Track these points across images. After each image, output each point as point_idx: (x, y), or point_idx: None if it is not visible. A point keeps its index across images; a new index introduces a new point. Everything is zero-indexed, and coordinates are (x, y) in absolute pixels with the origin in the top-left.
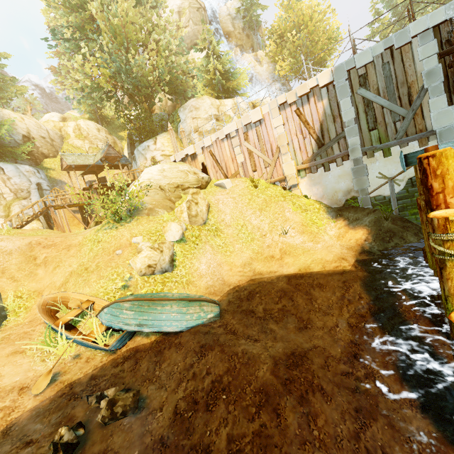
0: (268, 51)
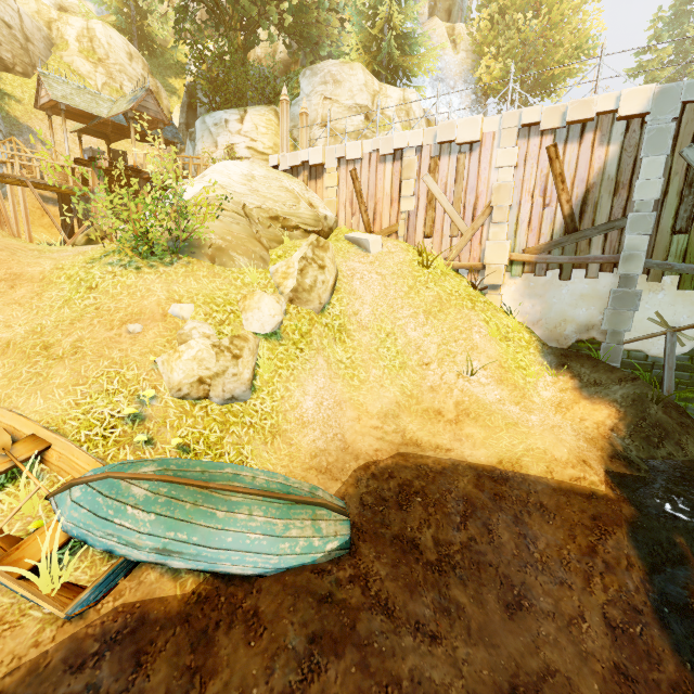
0: (474, 30)
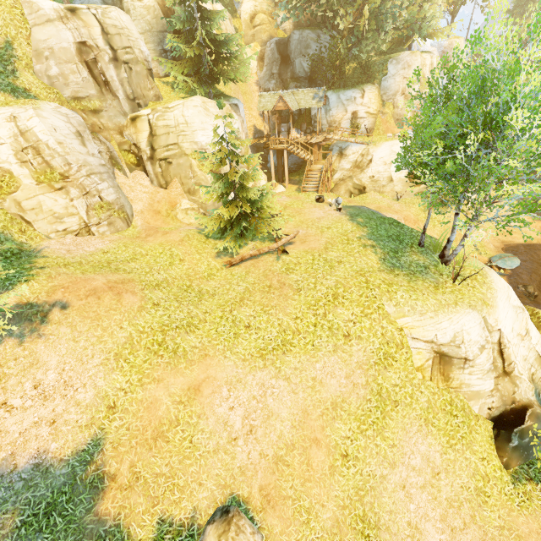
0: None
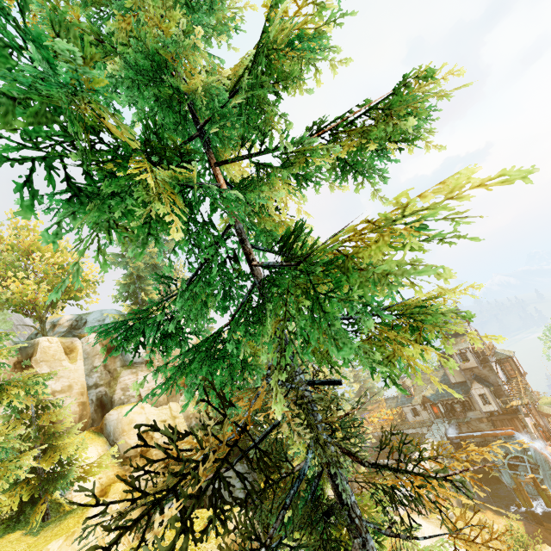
0: None
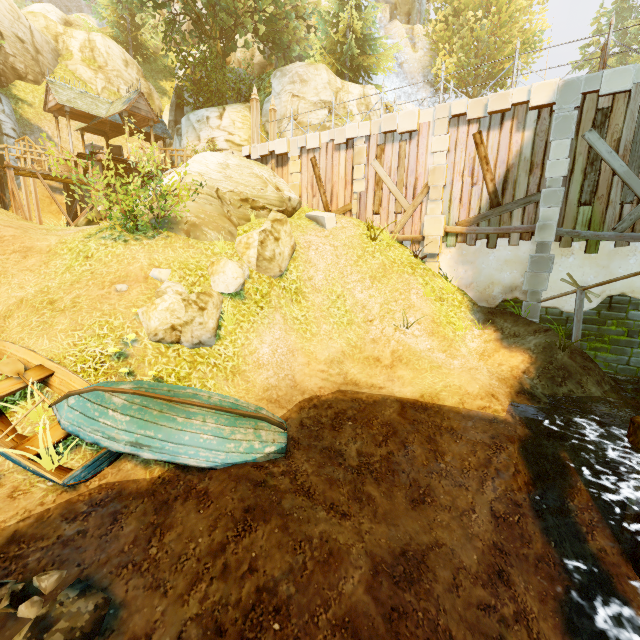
0: (431, 30)
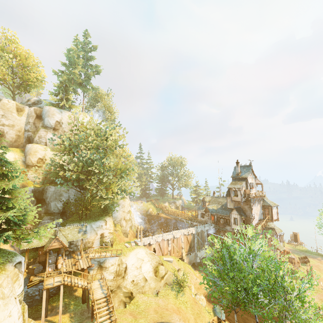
0: None
